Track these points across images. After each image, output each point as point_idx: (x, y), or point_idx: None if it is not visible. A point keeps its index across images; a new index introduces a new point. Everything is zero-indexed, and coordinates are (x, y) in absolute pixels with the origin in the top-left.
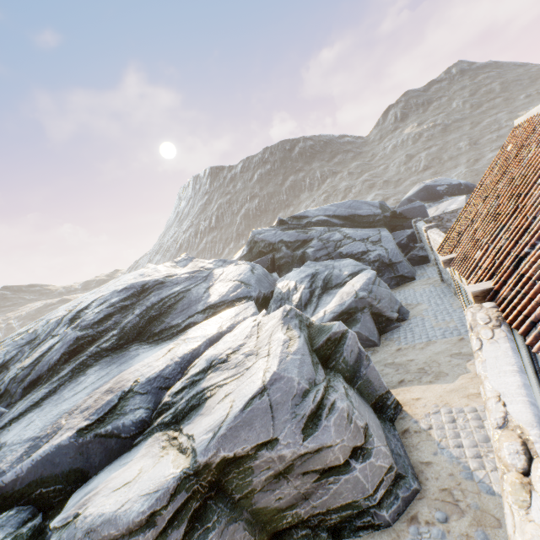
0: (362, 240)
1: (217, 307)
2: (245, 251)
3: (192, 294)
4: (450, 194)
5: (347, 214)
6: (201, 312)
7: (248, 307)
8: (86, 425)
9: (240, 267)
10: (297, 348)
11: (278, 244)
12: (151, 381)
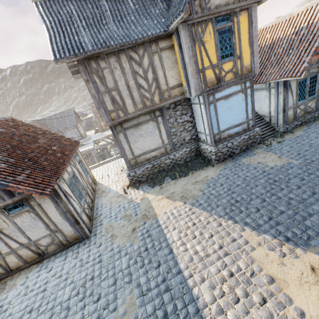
0: None
1: None
2: None
3: None
4: (82, 116)
5: None
6: None
7: None
8: None
9: None
10: None
11: None
12: None
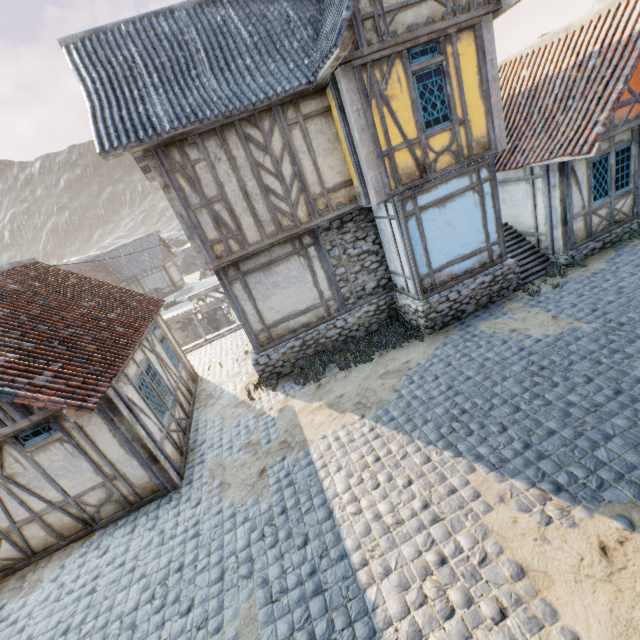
0: None
1: None
2: None
3: None
4: (176, 245)
5: None
6: None
7: None
8: None
9: None
10: None
11: None
12: None
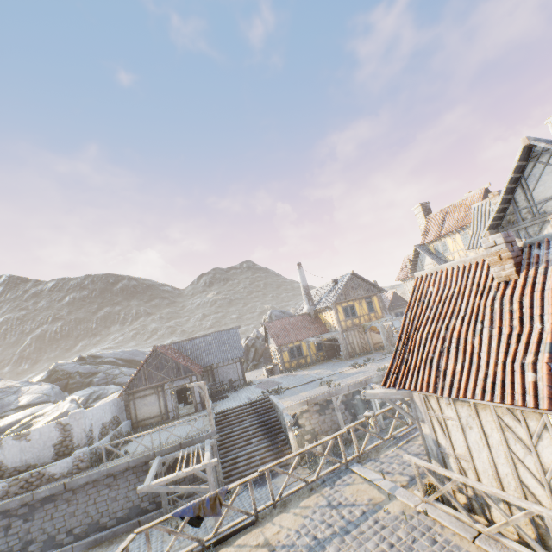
0: (130, 375)
1: (26, 407)
2: (44, 377)
3: (5, 401)
4: None
5: (129, 358)
6: (14, 409)
7: (49, 405)
8: None
9: (44, 386)
10: (74, 406)
11: (75, 373)
12: None
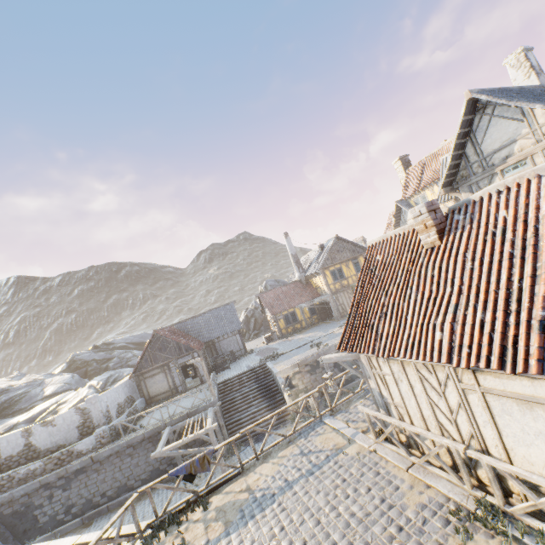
0: None
1: (51, 396)
2: (65, 367)
3: (32, 393)
4: None
5: (139, 342)
6: (41, 400)
7: (71, 392)
8: (4, 432)
9: (64, 376)
10: (92, 391)
11: (92, 361)
12: (27, 420)
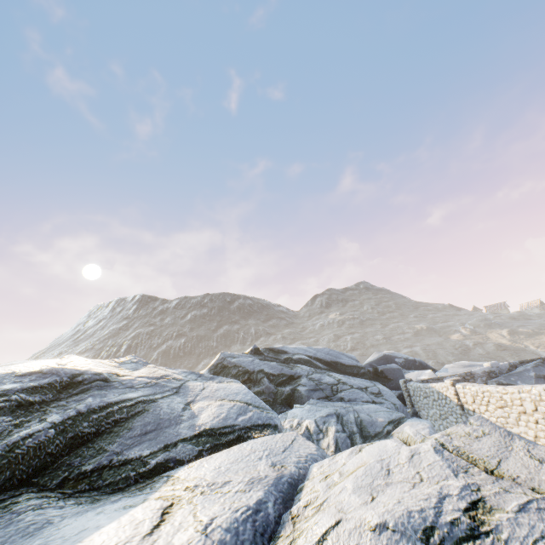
0: (360, 388)
1: (220, 435)
2: None
3: (162, 408)
4: (407, 368)
5: (329, 359)
6: (190, 439)
7: (296, 438)
8: None
9: (229, 384)
10: None
11: (259, 373)
12: None
